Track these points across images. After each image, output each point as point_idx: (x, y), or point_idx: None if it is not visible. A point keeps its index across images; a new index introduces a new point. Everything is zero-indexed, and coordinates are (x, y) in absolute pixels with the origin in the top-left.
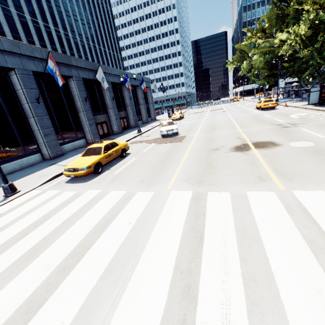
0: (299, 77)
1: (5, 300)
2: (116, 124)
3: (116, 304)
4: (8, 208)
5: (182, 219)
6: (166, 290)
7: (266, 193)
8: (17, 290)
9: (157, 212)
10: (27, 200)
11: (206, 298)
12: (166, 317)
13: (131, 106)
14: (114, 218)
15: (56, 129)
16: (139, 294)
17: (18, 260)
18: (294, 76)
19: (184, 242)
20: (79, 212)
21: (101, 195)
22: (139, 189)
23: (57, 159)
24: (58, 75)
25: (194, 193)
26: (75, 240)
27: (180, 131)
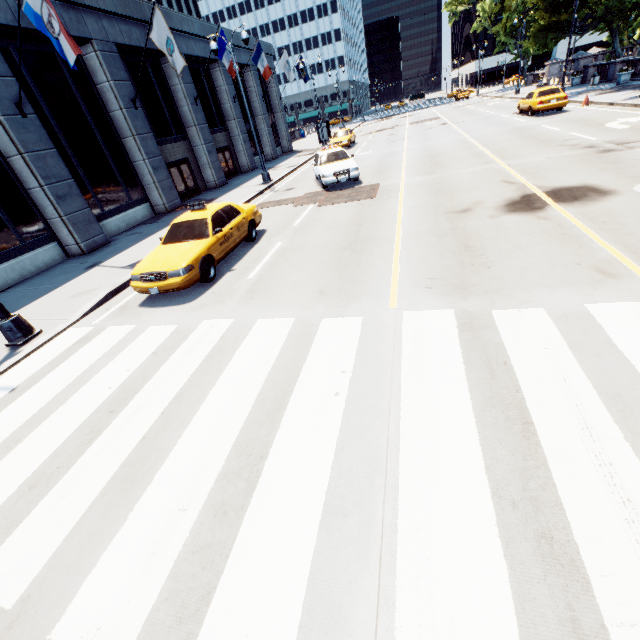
0: (613, 31)
1: (113, 594)
2: (211, 165)
3: (387, 590)
4: (29, 373)
5: (458, 378)
6: (496, 549)
7: (635, 306)
8: (130, 568)
9: (390, 363)
10: (67, 351)
11: (606, 566)
12: (526, 615)
13: (238, 120)
14: (292, 384)
15: (80, 183)
16: (436, 564)
17: (103, 495)
18: (604, 29)
19: (488, 433)
20: (202, 372)
21: (238, 332)
22: (324, 313)
23: (99, 254)
24: (58, 32)
25: (459, 315)
26: (223, 441)
27: (361, 173)
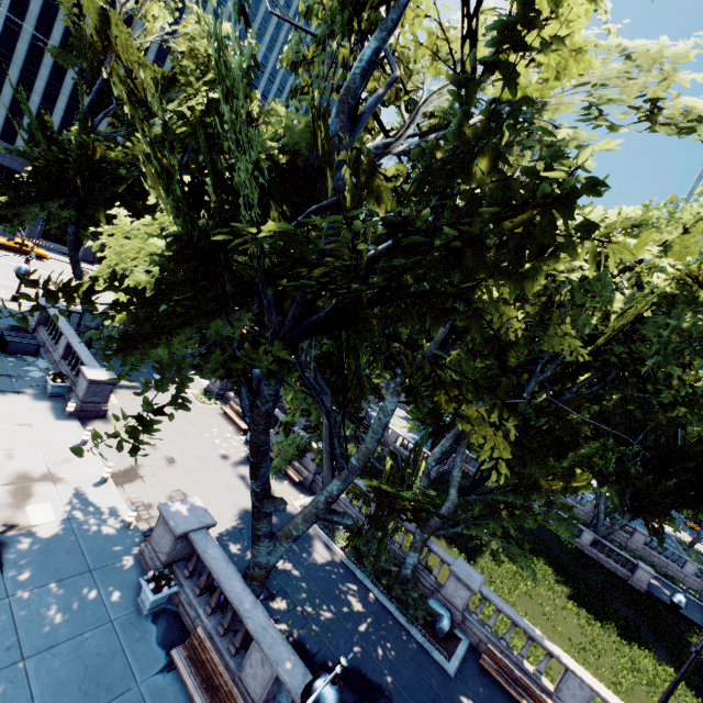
0: None
1: None
2: None
3: None
4: None
5: None
6: None
7: None
8: None
9: None
10: None
11: None
12: None
13: None
14: None
15: None
16: None
17: None
18: None
19: None
20: None
21: None
22: None
23: None
24: None
25: None
26: None
27: None
